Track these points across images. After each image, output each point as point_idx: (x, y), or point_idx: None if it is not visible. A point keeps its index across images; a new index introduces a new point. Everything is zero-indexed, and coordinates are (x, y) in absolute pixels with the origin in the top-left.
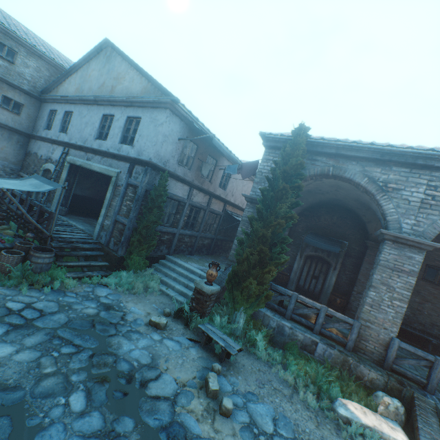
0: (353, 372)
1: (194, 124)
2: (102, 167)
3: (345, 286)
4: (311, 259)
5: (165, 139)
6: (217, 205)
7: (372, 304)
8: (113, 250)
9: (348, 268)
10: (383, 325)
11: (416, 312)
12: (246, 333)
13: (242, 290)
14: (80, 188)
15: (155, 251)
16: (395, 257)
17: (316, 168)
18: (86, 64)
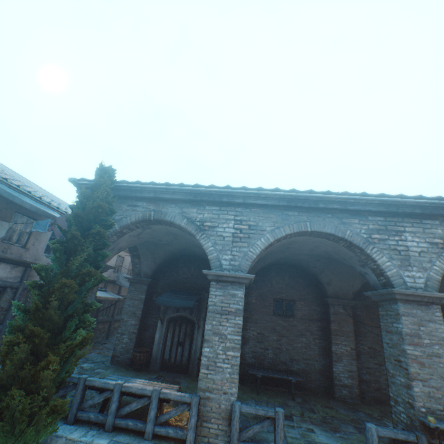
0: None
1: None
2: None
3: None
4: (174, 322)
5: None
6: None
7: (208, 364)
8: None
9: None
10: (222, 389)
11: (278, 351)
12: None
13: (1, 416)
14: None
15: None
16: (222, 298)
17: (138, 214)
18: None
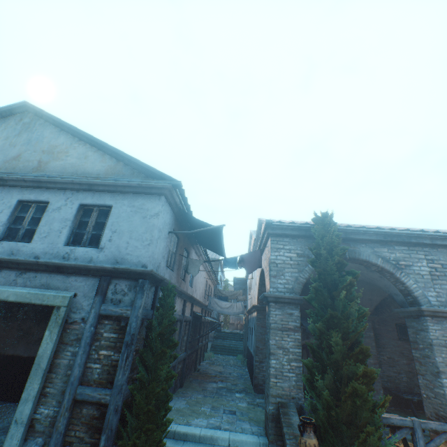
0: None
1: (182, 213)
2: (25, 291)
3: None
4: (306, 348)
5: (159, 235)
6: (187, 308)
7: None
8: None
9: None
10: None
11: (410, 374)
12: None
13: None
14: None
15: None
16: (441, 332)
17: None
18: None
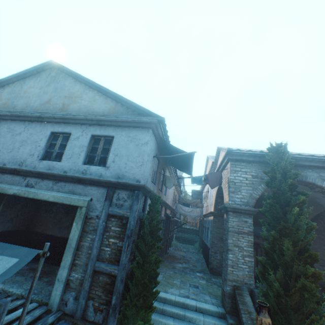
0: None
1: (163, 142)
2: (59, 195)
3: None
4: None
5: (147, 158)
6: (162, 211)
7: None
8: (95, 322)
9: None
10: None
11: None
12: None
13: None
14: (1, 221)
15: None
16: None
17: None
18: (20, 81)
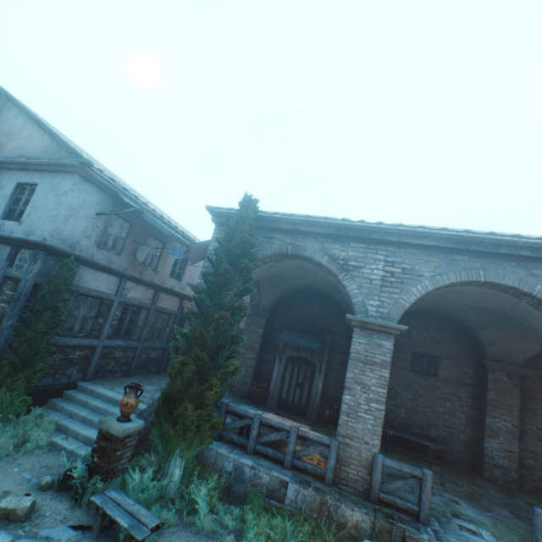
0: (334, 519)
1: (121, 196)
2: None
3: (335, 391)
4: (293, 362)
5: (72, 213)
6: (169, 301)
7: (348, 411)
8: None
9: (336, 367)
10: (363, 438)
11: (412, 412)
12: (187, 491)
13: (175, 421)
14: None
15: (55, 379)
16: (366, 347)
17: (274, 247)
18: None
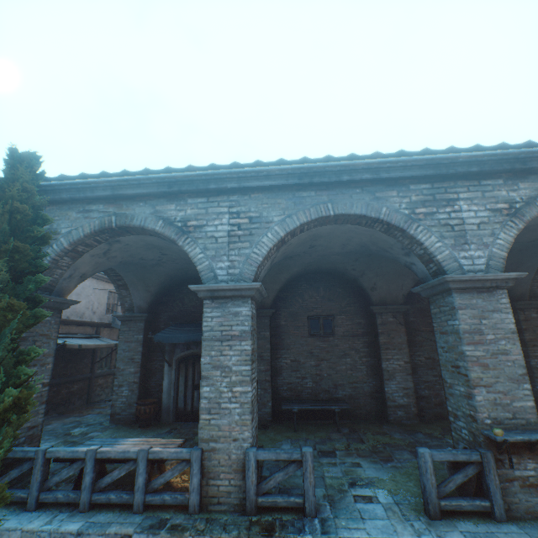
0: None
1: None
2: None
3: None
4: (185, 362)
5: None
6: None
7: (210, 407)
8: None
9: None
10: (232, 435)
11: (318, 378)
12: None
13: None
14: None
15: None
16: (220, 320)
17: (93, 222)
18: None
